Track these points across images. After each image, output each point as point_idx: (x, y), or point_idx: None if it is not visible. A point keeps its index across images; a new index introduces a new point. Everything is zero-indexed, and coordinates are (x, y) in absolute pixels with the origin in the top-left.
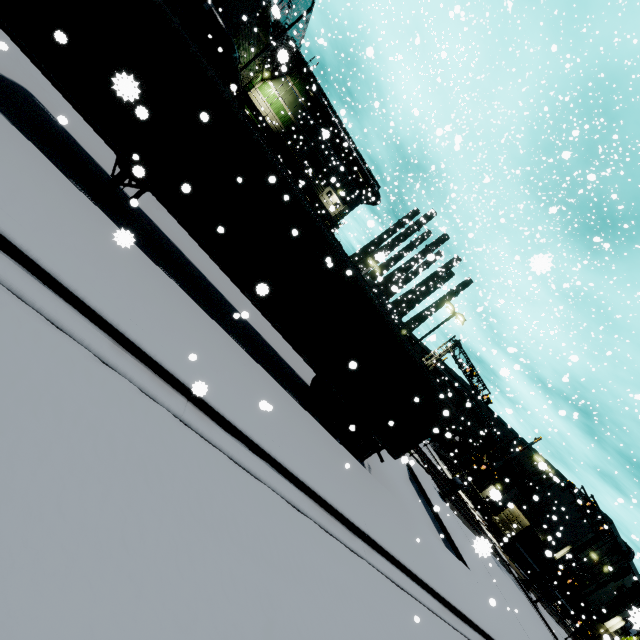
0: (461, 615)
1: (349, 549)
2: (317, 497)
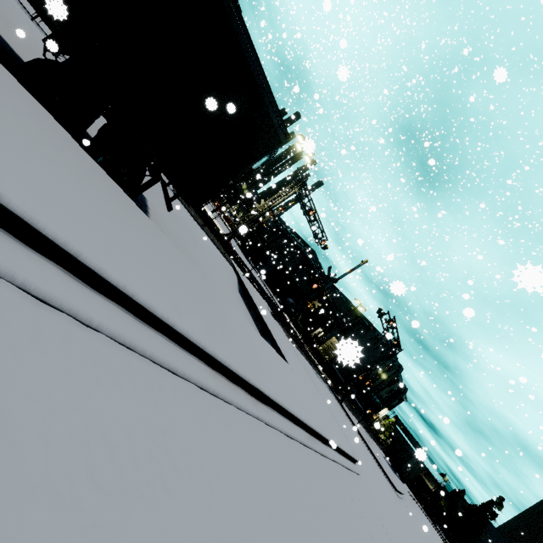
0: (257, 393)
1: None
2: None
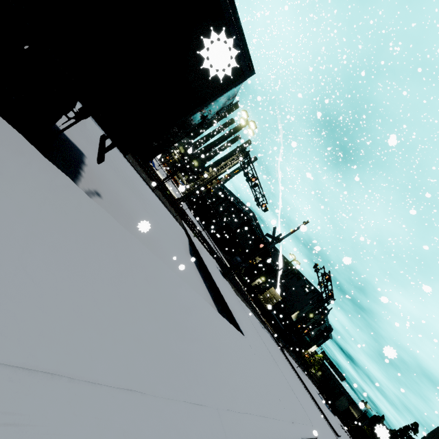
0: None
1: None
2: None
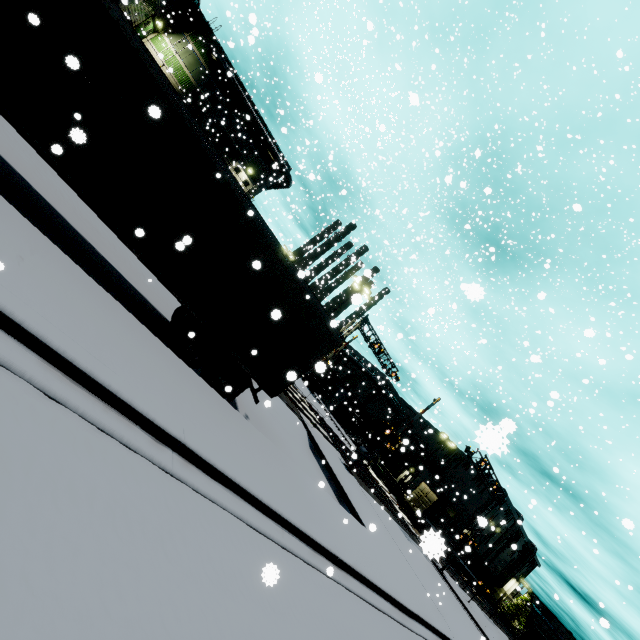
0: (338, 561)
1: (136, 454)
2: (74, 370)
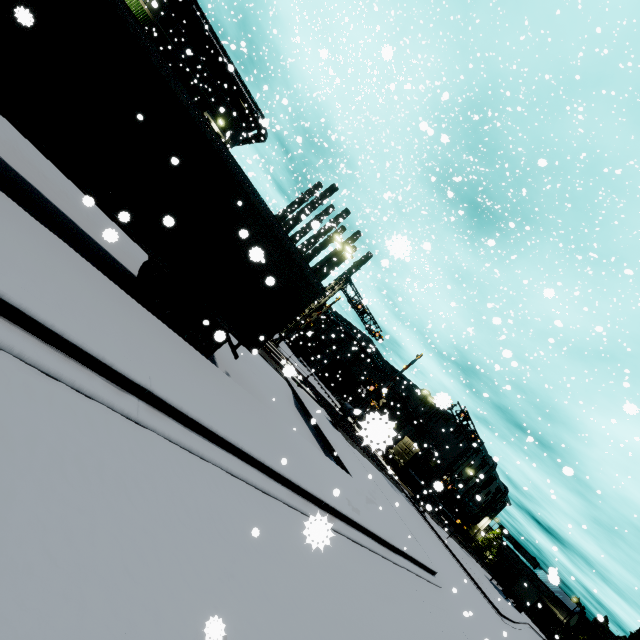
0: (324, 505)
1: (92, 400)
2: (5, 307)
